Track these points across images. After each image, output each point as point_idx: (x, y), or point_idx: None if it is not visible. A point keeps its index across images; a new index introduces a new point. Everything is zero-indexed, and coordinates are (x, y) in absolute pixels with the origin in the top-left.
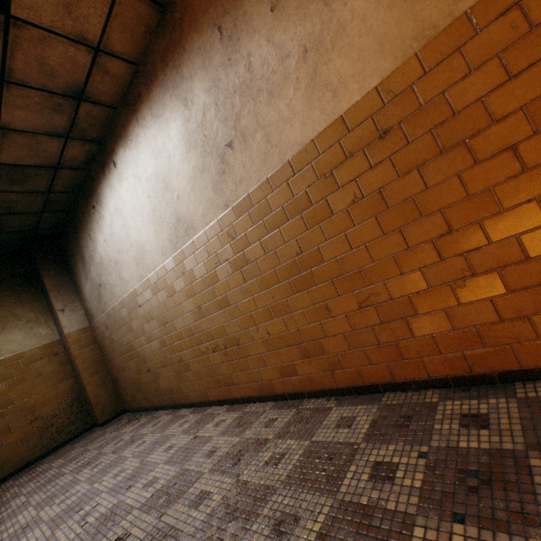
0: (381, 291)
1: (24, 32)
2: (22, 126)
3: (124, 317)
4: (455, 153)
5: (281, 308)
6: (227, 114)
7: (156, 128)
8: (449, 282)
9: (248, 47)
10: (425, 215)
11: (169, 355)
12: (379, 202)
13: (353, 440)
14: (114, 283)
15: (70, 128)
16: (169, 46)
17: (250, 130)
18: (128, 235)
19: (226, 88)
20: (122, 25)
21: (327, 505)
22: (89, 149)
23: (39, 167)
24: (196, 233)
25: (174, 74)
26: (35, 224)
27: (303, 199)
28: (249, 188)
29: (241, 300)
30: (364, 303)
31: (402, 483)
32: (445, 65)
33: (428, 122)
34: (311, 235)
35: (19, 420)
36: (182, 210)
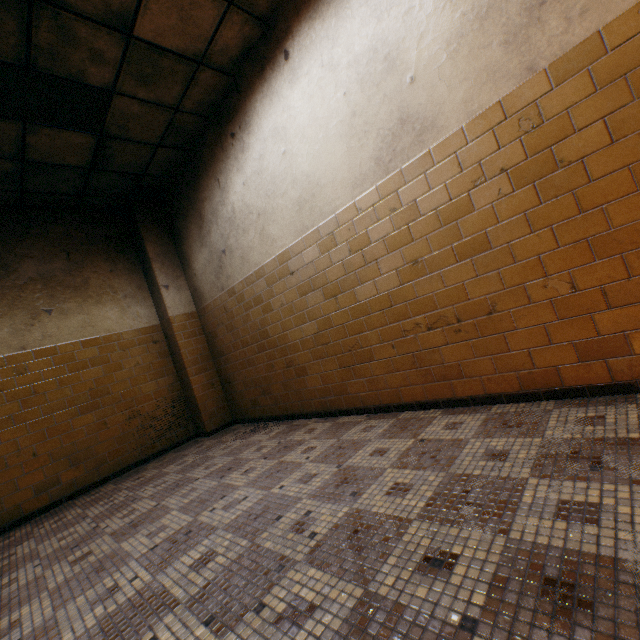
0: None
1: None
2: None
3: (259, 293)
4: None
5: (624, 238)
6: None
7: None
8: None
9: None
10: None
11: (333, 341)
12: None
13: None
14: (250, 245)
15: None
16: None
17: None
18: (291, 167)
19: None
20: None
21: None
22: (247, 34)
23: (179, 58)
24: (439, 136)
25: None
26: (145, 165)
27: None
28: (605, 18)
29: (518, 237)
30: None
31: None
32: None
33: None
34: None
35: (115, 415)
36: (415, 102)
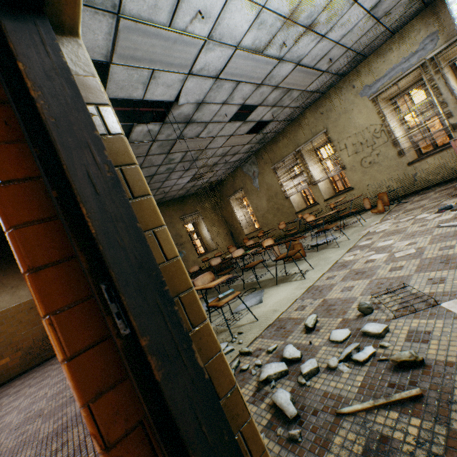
0: None
1: None
2: None
3: None
4: None
5: None
6: None
7: None
8: None
9: None
10: None
11: None
12: None
13: (40, 436)
14: None
15: None
16: None
17: None
18: None
19: None
20: None
21: None
22: None
23: None
24: None
25: None
26: (1, 228)
27: None
28: None
29: None
30: None
31: None
32: None
33: None
34: None
35: (8, 350)
36: None
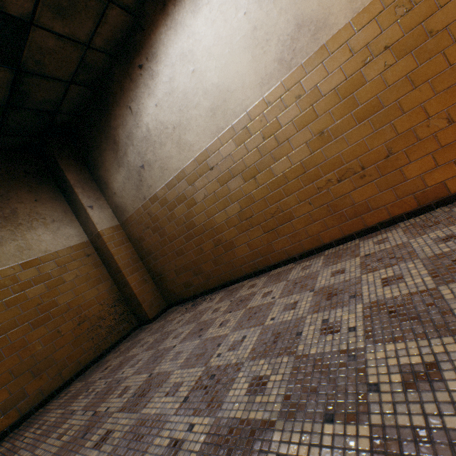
0: None
1: None
2: None
3: (181, 192)
4: None
5: None
6: None
7: None
8: None
9: None
10: None
11: (256, 213)
12: None
13: None
14: (168, 155)
15: None
16: None
17: None
18: (201, 81)
19: None
20: None
21: None
22: None
23: None
24: (332, 32)
25: None
26: (58, 102)
27: None
28: None
29: (404, 95)
30: None
31: None
32: None
33: None
34: None
35: (66, 323)
36: (308, 9)
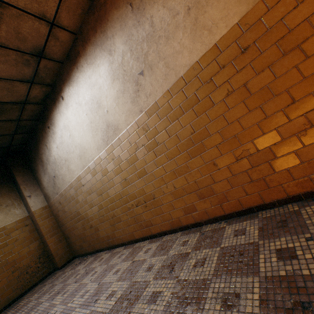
0: (250, 147)
1: (6, 11)
2: (3, 75)
3: (72, 194)
4: (292, 54)
5: (183, 169)
6: (139, 55)
7: (90, 71)
8: (295, 134)
9: (151, 12)
10: (276, 95)
11: (105, 214)
12: (245, 92)
13: (252, 241)
14: (64, 174)
15: (34, 76)
16: (97, 20)
17: (155, 62)
18: (73, 141)
19: (137, 39)
20: (68, 8)
21: (255, 281)
22: (45, 90)
23: (13, 103)
24: (121, 132)
25: (101, 36)
26: (10, 142)
27: (193, 99)
28: (156, 97)
29: (154, 169)
30: (239, 157)
31: (305, 257)
32: (281, 3)
33: (273, 39)
34: (200, 120)
35: (4, 272)
36: (110, 119)
